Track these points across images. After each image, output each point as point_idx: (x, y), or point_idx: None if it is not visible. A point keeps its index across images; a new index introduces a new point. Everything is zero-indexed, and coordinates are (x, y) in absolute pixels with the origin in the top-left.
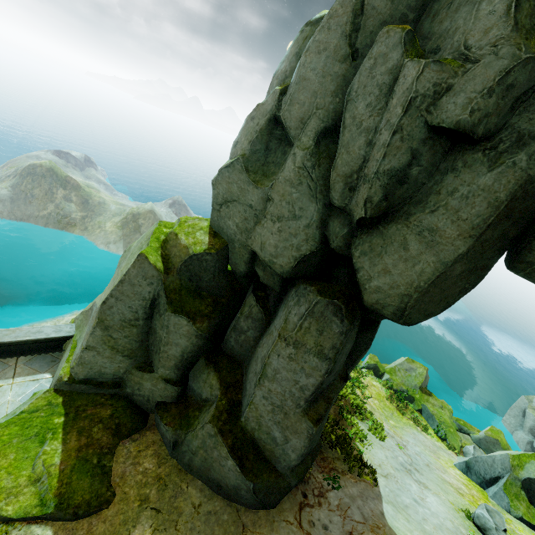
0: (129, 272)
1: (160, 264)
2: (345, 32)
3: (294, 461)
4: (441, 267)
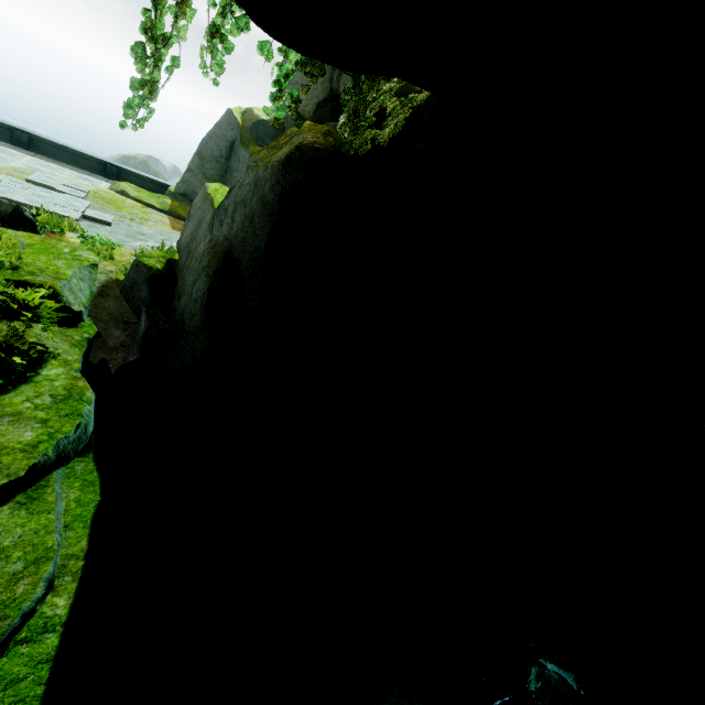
0: (221, 120)
1: (239, 120)
2: None
3: None
4: None
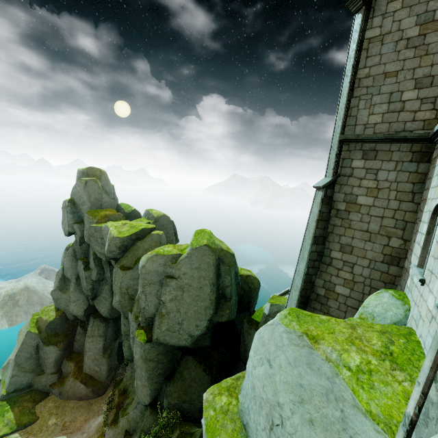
0: (24, 339)
1: (37, 331)
2: (73, 256)
3: (106, 374)
4: (110, 304)
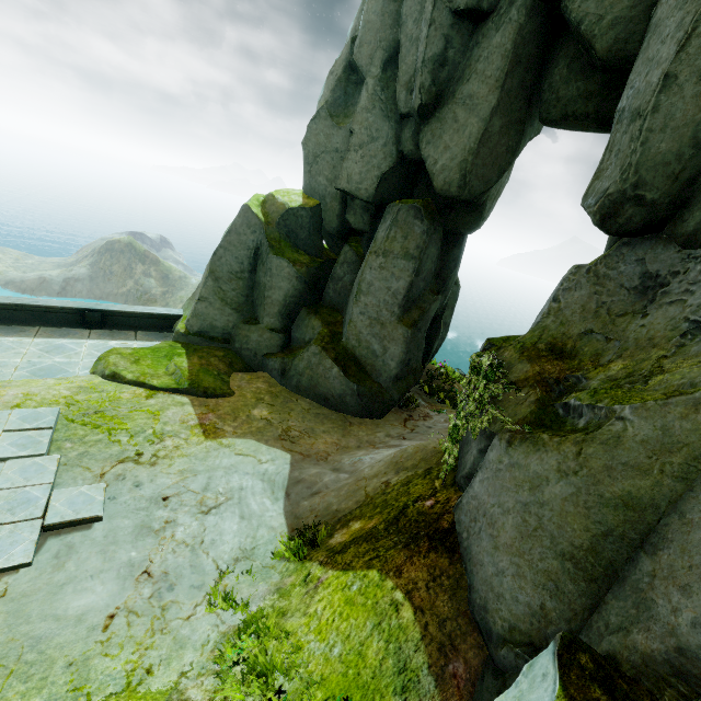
0: (235, 222)
1: (261, 216)
2: None
3: (394, 370)
4: (483, 124)
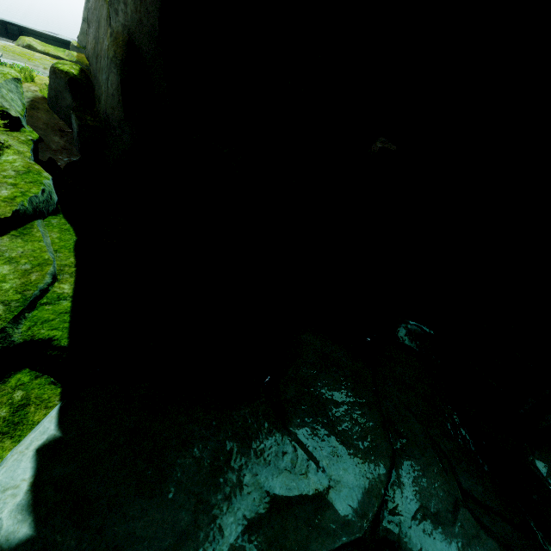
0: None
1: None
2: None
3: None
4: None
